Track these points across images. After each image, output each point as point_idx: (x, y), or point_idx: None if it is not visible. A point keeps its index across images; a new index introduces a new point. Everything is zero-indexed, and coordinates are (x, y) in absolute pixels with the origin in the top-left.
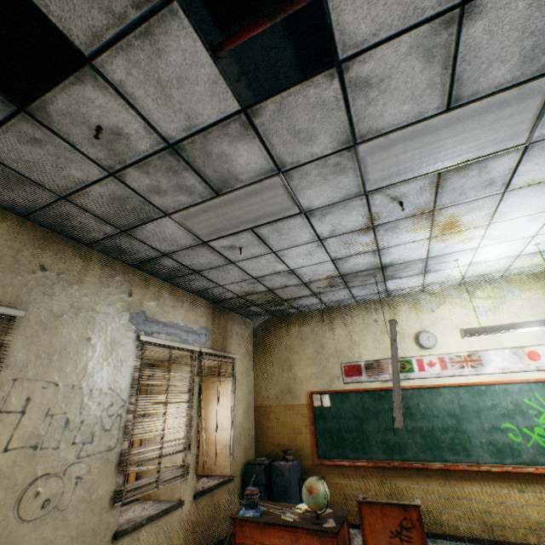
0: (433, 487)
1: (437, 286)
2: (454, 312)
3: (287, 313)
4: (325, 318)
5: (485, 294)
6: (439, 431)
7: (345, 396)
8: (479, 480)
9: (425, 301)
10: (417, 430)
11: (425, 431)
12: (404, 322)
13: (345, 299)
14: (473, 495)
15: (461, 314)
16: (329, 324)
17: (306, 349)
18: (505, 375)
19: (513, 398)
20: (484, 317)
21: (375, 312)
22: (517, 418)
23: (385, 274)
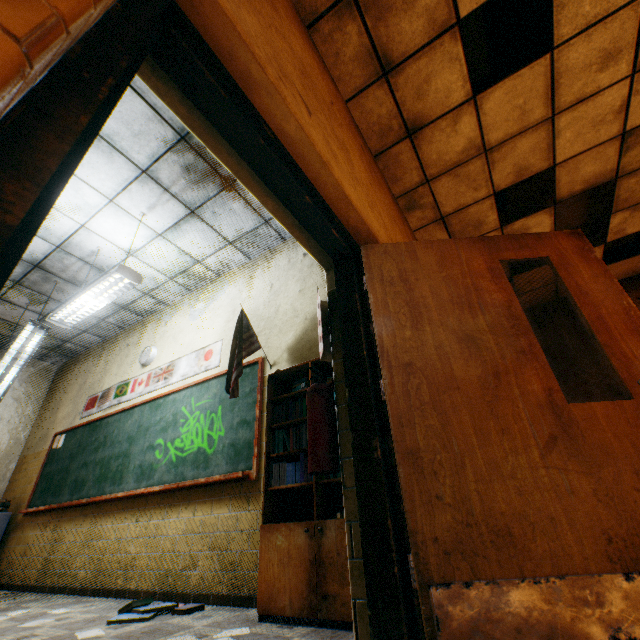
0: (84, 528)
1: (168, 295)
2: (179, 321)
3: (77, 352)
4: (100, 351)
5: (205, 295)
6: (114, 459)
7: (75, 433)
8: (117, 513)
9: (165, 315)
10: (102, 461)
11: (106, 461)
12: (144, 341)
13: (99, 323)
14: (105, 532)
15: (182, 322)
16: (100, 356)
17: (76, 387)
18: (182, 383)
19: (176, 407)
20: (194, 321)
21: (131, 335)
22: (170, 431)
23: (64, 278)
